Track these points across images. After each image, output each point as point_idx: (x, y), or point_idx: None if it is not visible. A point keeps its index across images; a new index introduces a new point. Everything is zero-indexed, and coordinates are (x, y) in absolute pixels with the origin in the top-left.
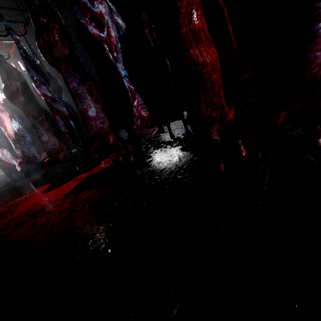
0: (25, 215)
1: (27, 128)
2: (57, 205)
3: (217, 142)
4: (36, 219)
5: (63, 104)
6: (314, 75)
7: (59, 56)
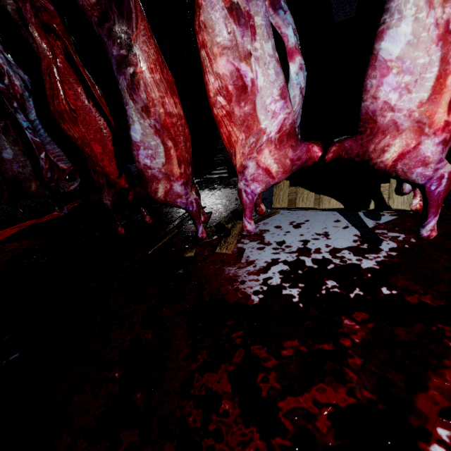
0: None
1: None
2: None
3: (106, 207)
4: None
5: None
6: (137, 168)
7: None
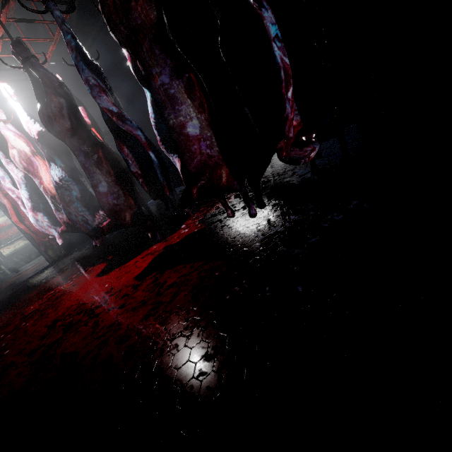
0: (78, 312)
1: (73, 176)
2: (128, 295)
3: None
4: (97, 318)
5: (136, 125)
6: None
7: (141, 23)
